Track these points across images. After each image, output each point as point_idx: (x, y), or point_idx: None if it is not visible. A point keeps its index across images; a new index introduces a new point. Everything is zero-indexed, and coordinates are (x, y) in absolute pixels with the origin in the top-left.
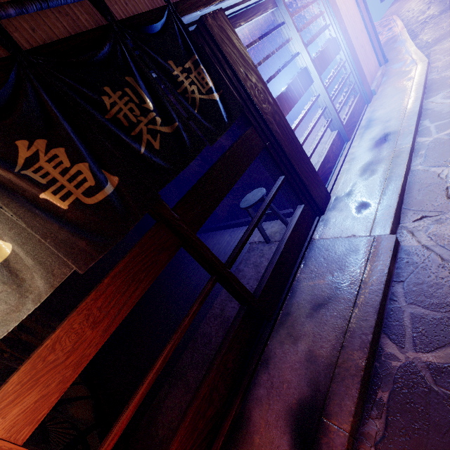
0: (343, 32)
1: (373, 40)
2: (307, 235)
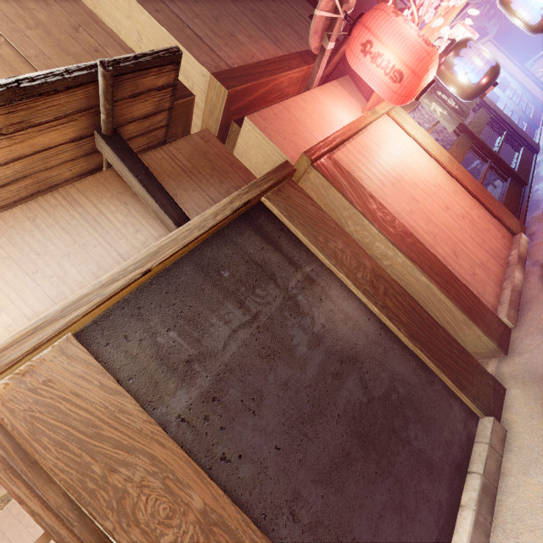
0: (508, 73)
1: (531, 77)
2: (532, 161)
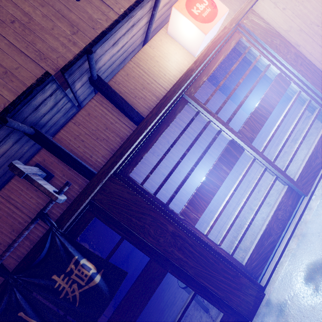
0: (292, 62)
1: None
2: None
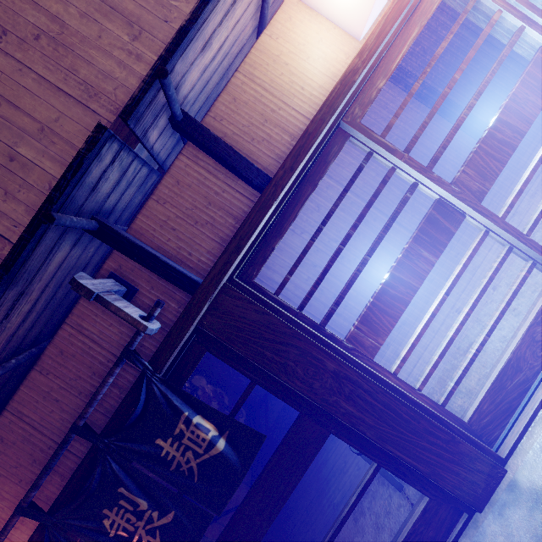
0: None
1: None
2: None
